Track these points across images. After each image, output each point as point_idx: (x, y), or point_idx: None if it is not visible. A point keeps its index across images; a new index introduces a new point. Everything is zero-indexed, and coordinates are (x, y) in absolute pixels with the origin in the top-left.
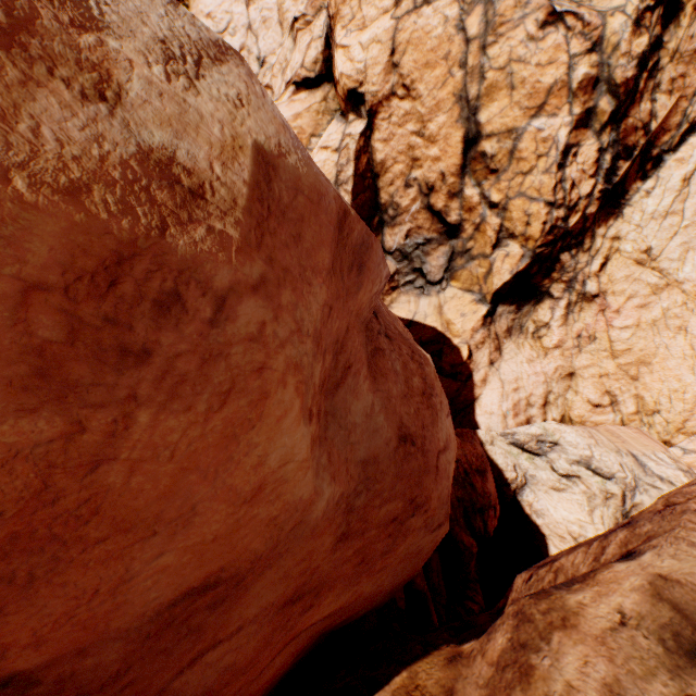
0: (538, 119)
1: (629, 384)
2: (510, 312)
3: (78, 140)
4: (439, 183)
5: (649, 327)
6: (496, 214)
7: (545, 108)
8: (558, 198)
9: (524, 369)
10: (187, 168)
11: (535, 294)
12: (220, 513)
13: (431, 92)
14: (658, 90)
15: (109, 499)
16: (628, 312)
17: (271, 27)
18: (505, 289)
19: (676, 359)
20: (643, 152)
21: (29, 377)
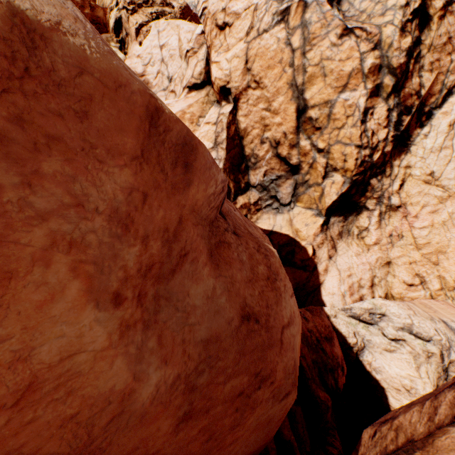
0: (344, 93)
1: (432, 268)
2: (339, 221)
3: None
4: (283, 139)
5: (441, 226)
6: (323, 156)
7: (348, 86)
8: (364, 142)
9: (354, 260)
10: None
11: (356, 208)
12: None
13: (272, 84)
14: (422, 70)
15: None
16: (423, 216)
17: (175, 59)
18: (334, 206)
19: None
20: (418, 110)
21: None
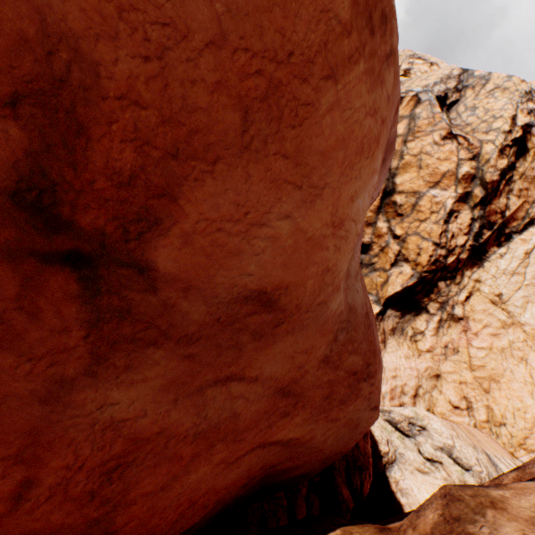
0: (434, 189)
1: (482, 395)
2: (396, 316)
3: None
4: None
5: (499, 352)
6: (397, 243)
7: (439, 184)
8: (442, 241)
9: (402, 362)
10: None
11: (416, 307)
12: (325, 213)
13: None
14: (511, 193)
15: (310, 120)
16: (483, 337)
17: None
18: (395, 297)
19: (519, 382)
20: (499, 229)
21: None
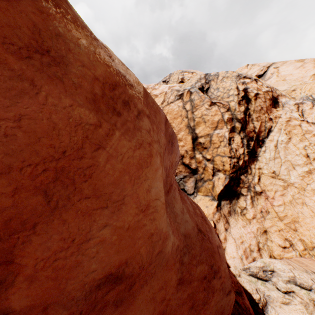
0: (216, 130)
1: (294, 233)
2: (227, 203)
3: (107, 60)
4: (185, 154)
5: (290, 204)
6: (210, 163)
7: (218, 127)
8: (232, 155)
9: (242, 231)
10: (128, 80)
11: (235, 194)
12: (132, 209)
13: (177, 126)
14: (253, 120)
15: (96, 172)
16: (277, 198)
17: None
18: (222, 193)
19: (309, 218)
20: (256, 139)
21: (91, 100)
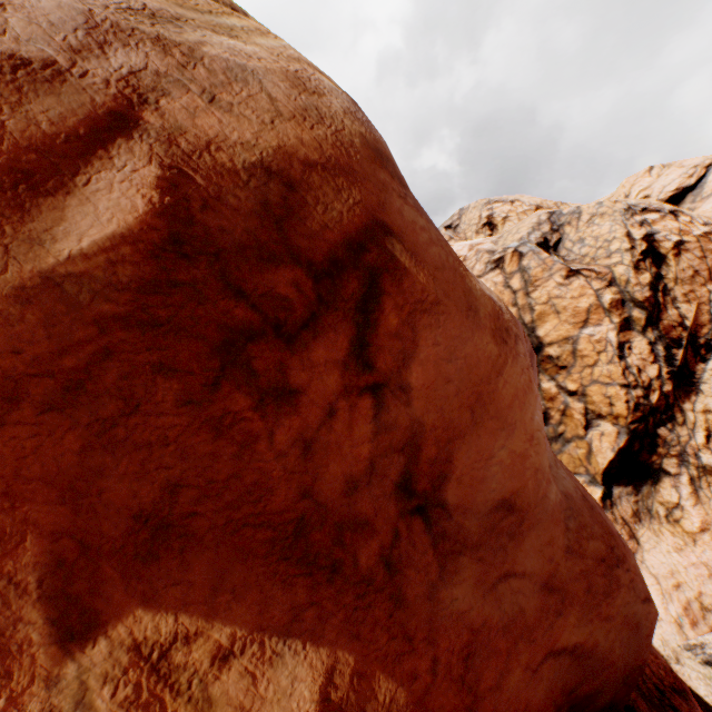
0: (586, 328)
1: None
2: (628, 493)
3: (482, 289)
4: None
5: None
6: (577, 400)
7: (589, 321)
8: (630, 380)
9: (675, 559)
10: (495, 301)
11: (648, 472)
12: (521, 436)
13: None
14: (676, 301)
15: (496, 396)
16: None
17: None
18: (612, 468)
19: None
20: (690, 342)
21: (492, 335)
